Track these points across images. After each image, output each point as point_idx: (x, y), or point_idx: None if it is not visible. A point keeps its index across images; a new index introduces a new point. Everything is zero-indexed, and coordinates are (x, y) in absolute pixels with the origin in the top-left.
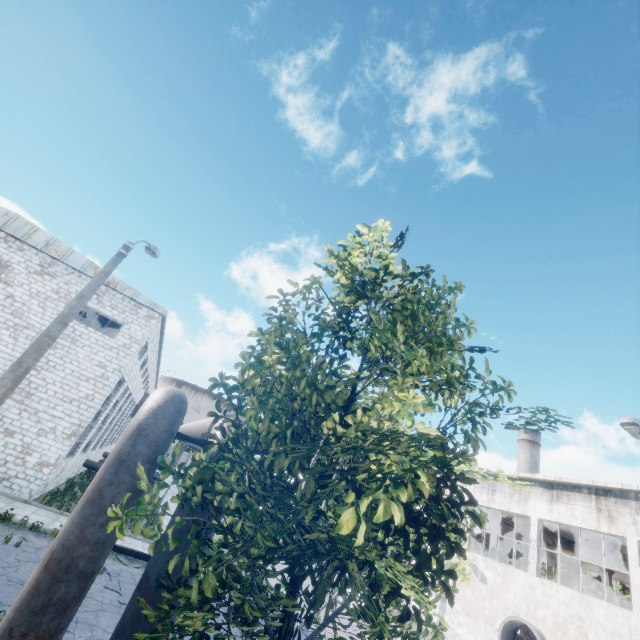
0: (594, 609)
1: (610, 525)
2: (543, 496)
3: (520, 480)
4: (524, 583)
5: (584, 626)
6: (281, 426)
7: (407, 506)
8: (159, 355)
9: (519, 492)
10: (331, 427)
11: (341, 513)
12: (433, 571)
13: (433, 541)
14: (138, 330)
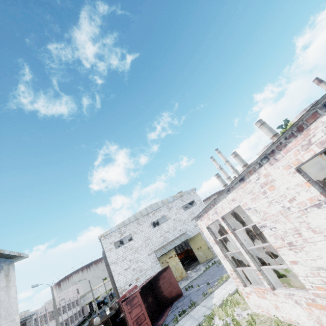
0: None
1: None
2: None
3: None
4: None
5: None
6: None
7: None
8: None
9: None
10: None
11: None
12: None
13: None
14: (197, 198)
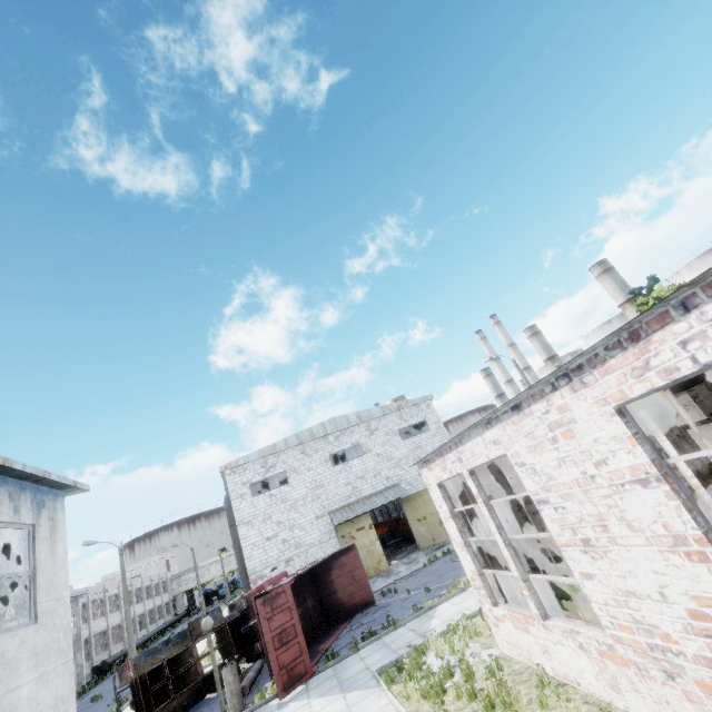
0: None
1: None
2: None
3: None
4: None
5: None
6: None
7: None
8: None
9: None
10: None
11: None
12: None
13: None
14: (432, 416)
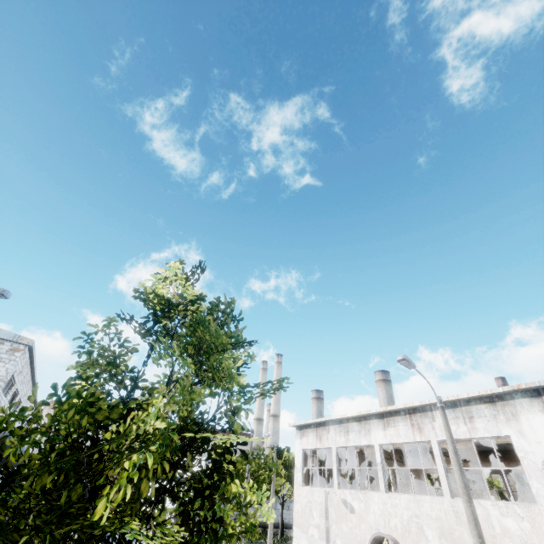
0: (423, 504)
1: (420, 434)
2: (379, 425)
3: (363, 417)
4: (379, 502)
5: (420, 521)
6: (45, 452)
7: (171, 480)
8: (33, 384)
9: (364, 427)
10: (109, 437)
11: (98, 504)
12: (208, 522)
13: (193, 500)
14: (0, 366)
